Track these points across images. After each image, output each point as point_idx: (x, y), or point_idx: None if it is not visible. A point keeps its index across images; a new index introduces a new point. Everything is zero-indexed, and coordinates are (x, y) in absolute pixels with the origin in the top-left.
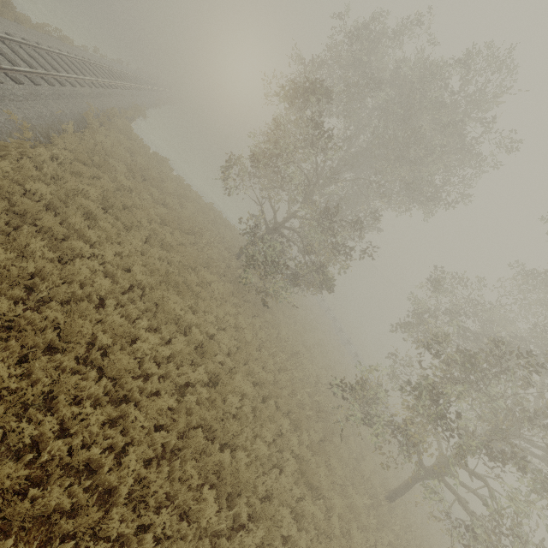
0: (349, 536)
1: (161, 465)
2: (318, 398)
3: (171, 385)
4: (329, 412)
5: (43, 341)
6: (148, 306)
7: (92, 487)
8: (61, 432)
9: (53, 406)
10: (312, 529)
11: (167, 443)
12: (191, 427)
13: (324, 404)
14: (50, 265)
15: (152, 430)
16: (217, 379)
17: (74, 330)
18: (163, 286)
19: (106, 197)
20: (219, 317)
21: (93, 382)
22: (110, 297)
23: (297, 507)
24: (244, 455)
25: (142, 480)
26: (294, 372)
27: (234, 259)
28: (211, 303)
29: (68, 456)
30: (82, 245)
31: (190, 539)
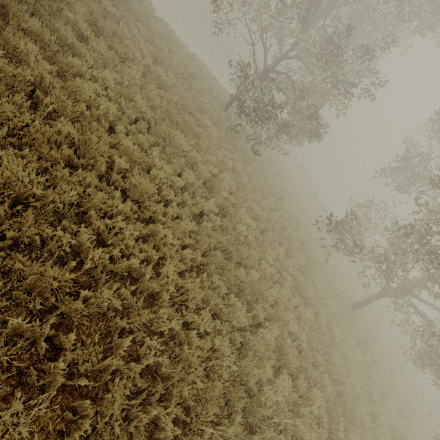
0: (330, 332)
1: (190, 277)
2: (301, 234)
3: (188, 213)
4: (307, 246)
5: (61, 157)
6: (155, 140)
7: (137, 292)
8: (98, 244)
9: (86, 220)
10: (307, 327)
11: (193, 260)
12: (209, 249)
13: (305, 239)
14: (48, 75)
15: (179, 248)
16: (224, 212)
17: (89, 149)
18: (166, 121)
19: (94, 21)
20: (218, 160)
21: (120, 200)
22: (119, 125)
23: (295, 312)
24: (256, 272)
25: (180, 288)
26: (282, 213)
27: (223, 109)
28: (210, 146)
29: (110, 265)
30: (79, 63)
31: (224, 333)
